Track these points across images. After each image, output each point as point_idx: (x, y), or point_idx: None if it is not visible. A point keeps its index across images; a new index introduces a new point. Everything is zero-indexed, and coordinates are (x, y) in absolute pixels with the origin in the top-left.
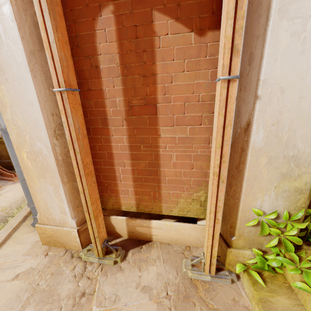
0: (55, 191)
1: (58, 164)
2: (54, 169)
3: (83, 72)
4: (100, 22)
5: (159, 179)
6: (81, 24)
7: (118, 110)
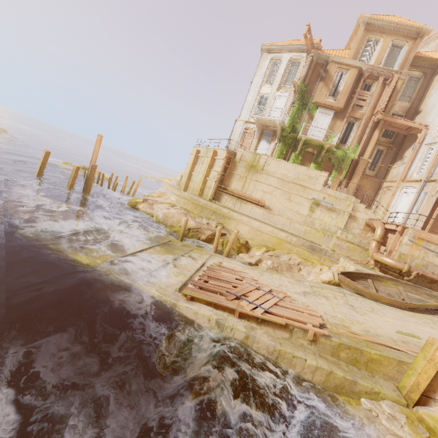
0: (421, 223)
1: (425, 220)
2: (424, 220)
3: (433, 209)
4: None
5: (437, 229)
6: (437, 204)
7: (436, 216)
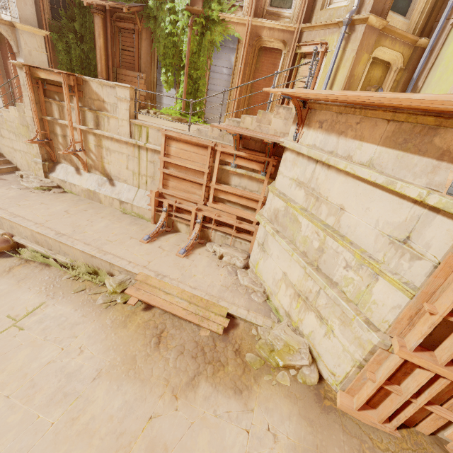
0: (0, 99)
1: (0, 91)
2: None
3: (7, 71)
4: (8, 62)
5: None
6: (6, 61)
7: (13, 82)
